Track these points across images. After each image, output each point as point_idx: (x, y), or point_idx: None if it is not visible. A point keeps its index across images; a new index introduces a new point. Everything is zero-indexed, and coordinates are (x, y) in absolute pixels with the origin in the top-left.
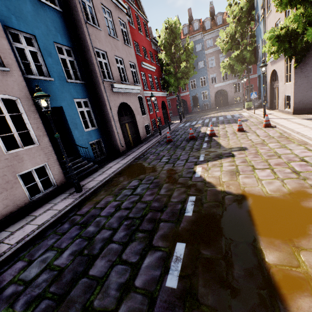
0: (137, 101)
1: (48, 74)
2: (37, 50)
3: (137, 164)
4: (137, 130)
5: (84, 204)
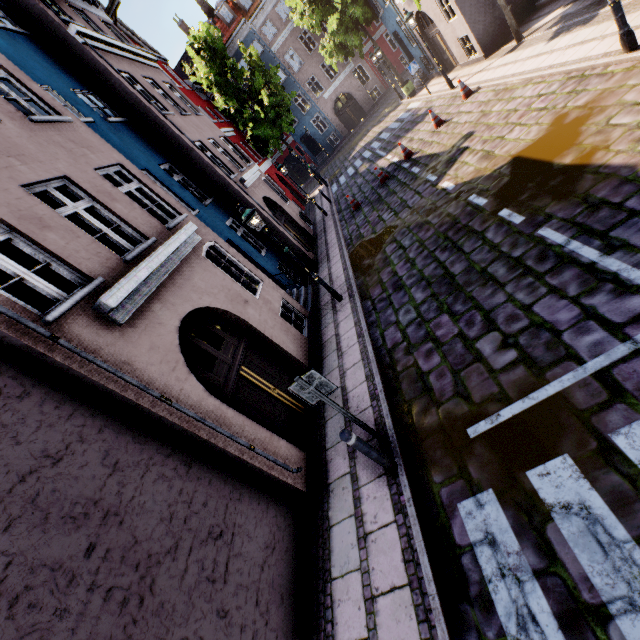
0: (268, 187)
1: (189, 208)
2: (160, 186)
3: (359, 246)
4: (299, 228)
5: (367, 294)
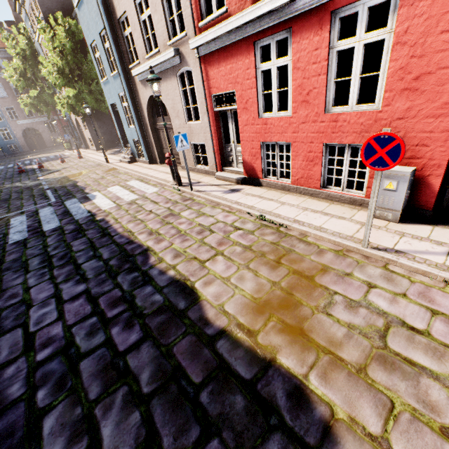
0: None
1: None
2: None
3: None
4: None
5: None
